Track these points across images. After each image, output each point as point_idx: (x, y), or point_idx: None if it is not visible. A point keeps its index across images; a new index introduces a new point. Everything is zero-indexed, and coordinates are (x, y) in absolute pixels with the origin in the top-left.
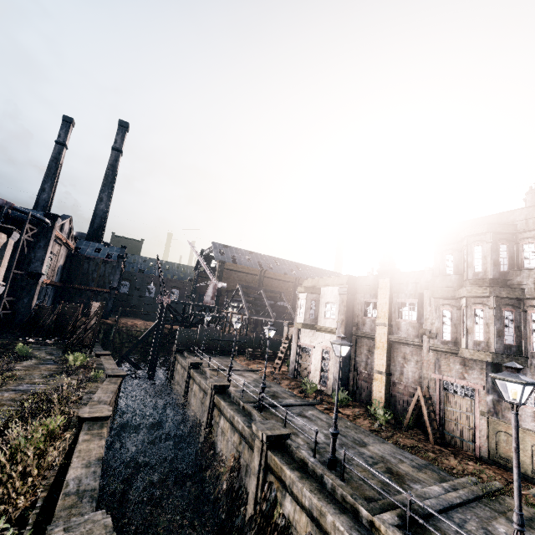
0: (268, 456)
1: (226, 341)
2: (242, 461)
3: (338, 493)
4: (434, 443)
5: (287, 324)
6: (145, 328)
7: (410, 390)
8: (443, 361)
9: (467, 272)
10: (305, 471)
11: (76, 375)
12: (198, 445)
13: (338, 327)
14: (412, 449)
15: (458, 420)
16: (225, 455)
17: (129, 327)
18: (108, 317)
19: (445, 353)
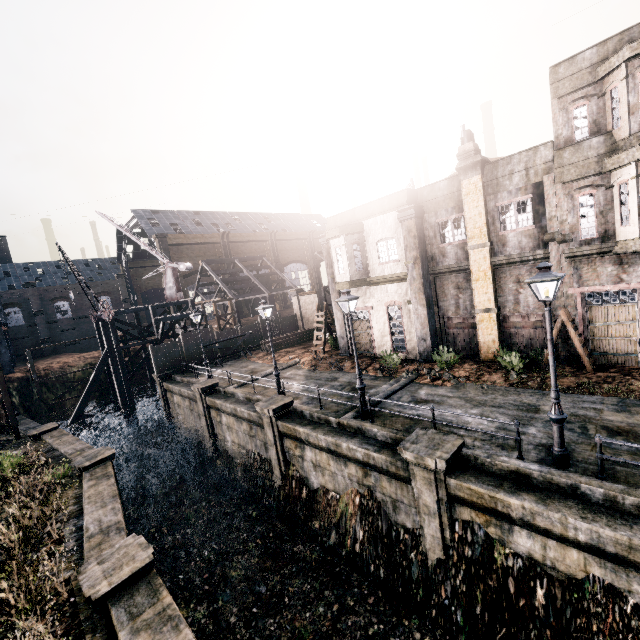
0: (451, 485)
1: (226, 341)
2: (381, 496)
3: (625, 504)
4: (593, 371)
5: (295, 294)
6: (86, 364)
7: (533, 320)
8: (585, 268)
9: (630, 122)
10: (530, 486)
11: (20, 502)
12: (275, 491)
13: (409, 270)
14: (582, 388)
15: (612, 334)
16: (335, 493)
17: (58, 371)
18: (11, 369)
19: (590, 256)
